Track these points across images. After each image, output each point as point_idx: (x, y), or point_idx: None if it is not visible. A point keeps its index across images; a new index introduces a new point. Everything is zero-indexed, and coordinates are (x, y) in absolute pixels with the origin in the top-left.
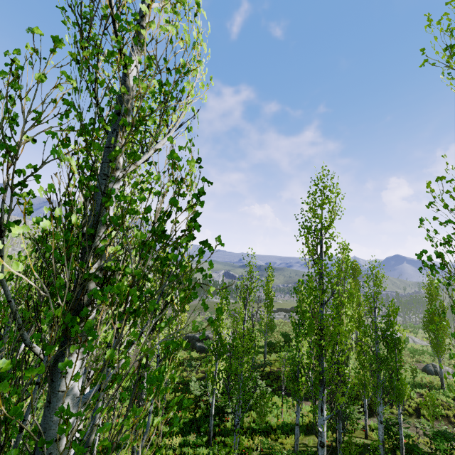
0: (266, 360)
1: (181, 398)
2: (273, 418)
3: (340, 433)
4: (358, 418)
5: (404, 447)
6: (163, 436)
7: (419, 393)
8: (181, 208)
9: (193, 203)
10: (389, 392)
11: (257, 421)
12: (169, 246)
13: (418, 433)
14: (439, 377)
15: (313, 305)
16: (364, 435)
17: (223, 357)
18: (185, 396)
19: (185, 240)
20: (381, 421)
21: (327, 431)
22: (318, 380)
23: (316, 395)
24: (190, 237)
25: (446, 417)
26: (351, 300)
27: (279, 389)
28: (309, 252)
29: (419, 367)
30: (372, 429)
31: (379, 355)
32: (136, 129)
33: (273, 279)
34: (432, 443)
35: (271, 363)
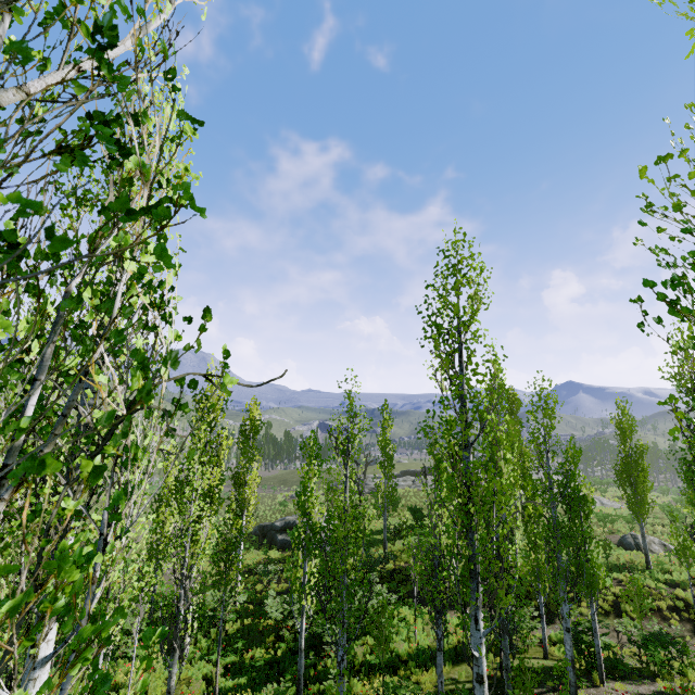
0: (387, 551)
1: (252, 627)
2: (402, 643)
3: (508, 655)
4: (532, 627)
5: (603, 665)
6: (221, 694)
7: (616, 579)
8: (131, 181)
9: (177, 195)
10: (576, 580)
11: (376, 652)
12: (1, 169)
13: (621, 640)
14: (642, 553)
15: (453, 448)
16: (542, 653)
17: (316, 553)
18: (260, 623)
19: (62, 165)
20: (567, 628)
21: (487, 655)
22: (468, 572)
23: (465, 597)
24: (81, 159)
25: (657, 611)
26: (512, 436)
27: (410, 595)
28: (442, 363)
29: (613, 541)
30: (554, 642)
31: (559, 525)
32: (17, 1)
33: (391, 424)
34: (642, 654)
35: (395, 556)
